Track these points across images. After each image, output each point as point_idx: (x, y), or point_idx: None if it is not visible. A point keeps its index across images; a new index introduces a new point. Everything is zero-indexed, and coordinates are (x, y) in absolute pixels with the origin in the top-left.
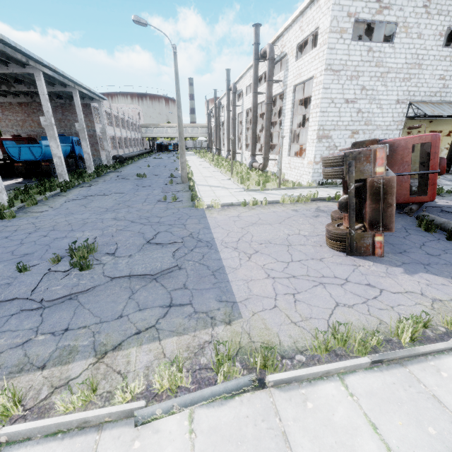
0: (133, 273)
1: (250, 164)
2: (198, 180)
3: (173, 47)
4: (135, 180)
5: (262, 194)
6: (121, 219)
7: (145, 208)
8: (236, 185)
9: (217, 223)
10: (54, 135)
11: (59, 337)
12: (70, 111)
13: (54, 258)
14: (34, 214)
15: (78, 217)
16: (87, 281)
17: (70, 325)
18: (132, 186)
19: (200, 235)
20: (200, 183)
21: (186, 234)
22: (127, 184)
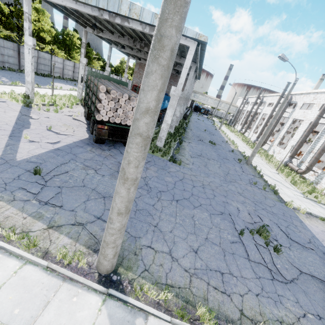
0: (313, 274)
1: (286, 162)
2: (254, 165)
3: (296, 80)
4: (211, 146)
5: (322, 208)
6: (245, 197)
7: (249, 189)
8: (290, 185)
9: (318, 235)
10: (181, 103)
11: (321, 322)
12: (174, 79)
13: (252, 232)
14: (186, 164)
15: (215, 180)
16: (288, 266)
17: (317, 312)
18: (216, 154)
19: (319, 246)
20: (260, 170)
21: (307, 239)
22: (210, 150)
